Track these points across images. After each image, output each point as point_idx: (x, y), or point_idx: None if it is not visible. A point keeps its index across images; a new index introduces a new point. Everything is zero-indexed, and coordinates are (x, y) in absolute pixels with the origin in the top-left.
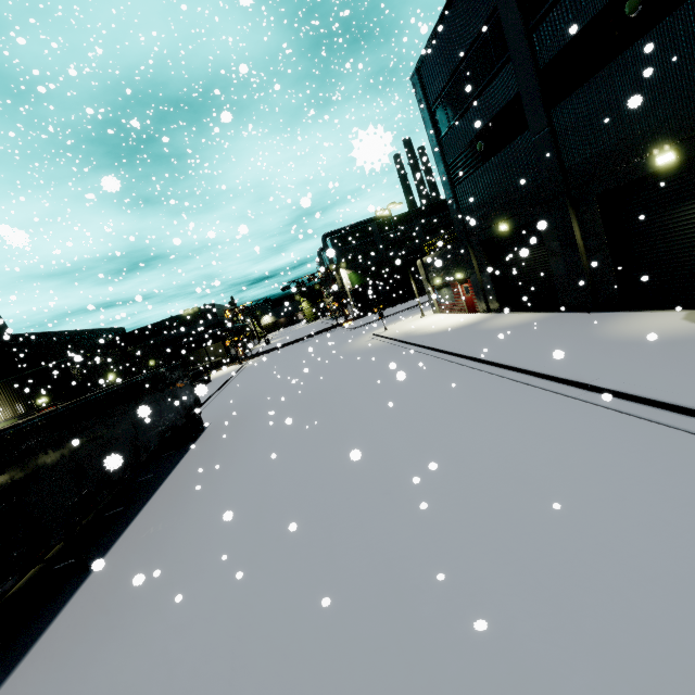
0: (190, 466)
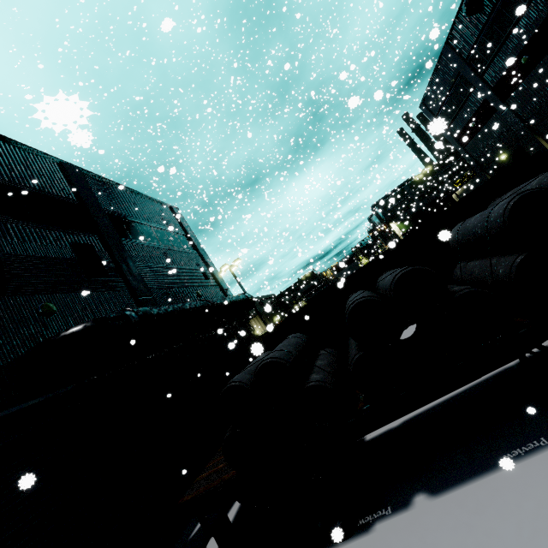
0: None
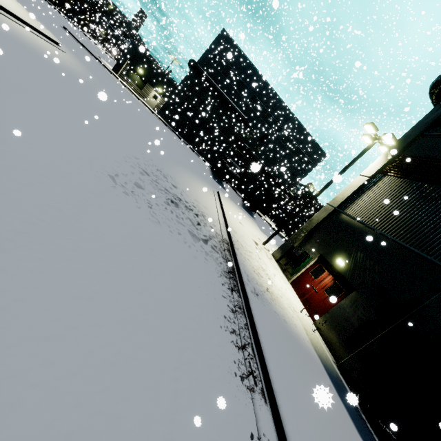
0: None
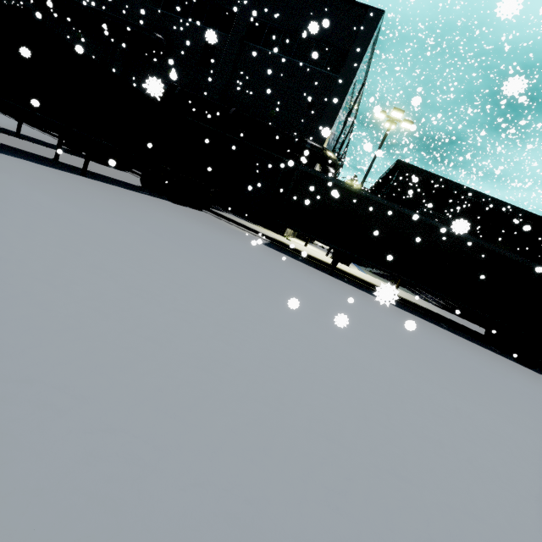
0: (445, 332)
